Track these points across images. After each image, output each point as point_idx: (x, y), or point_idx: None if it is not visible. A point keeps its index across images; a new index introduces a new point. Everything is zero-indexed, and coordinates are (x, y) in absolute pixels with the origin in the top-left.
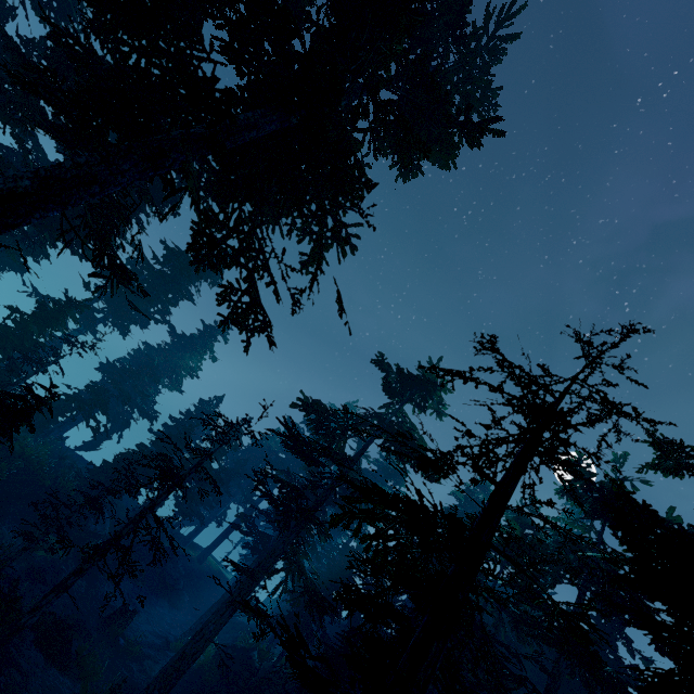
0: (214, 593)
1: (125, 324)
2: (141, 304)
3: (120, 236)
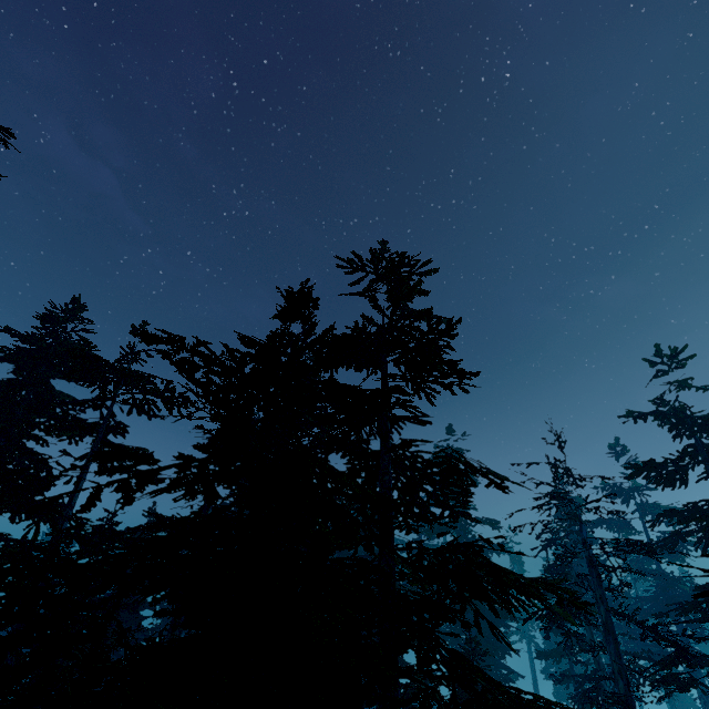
0: None
1: None
2: None
3: None
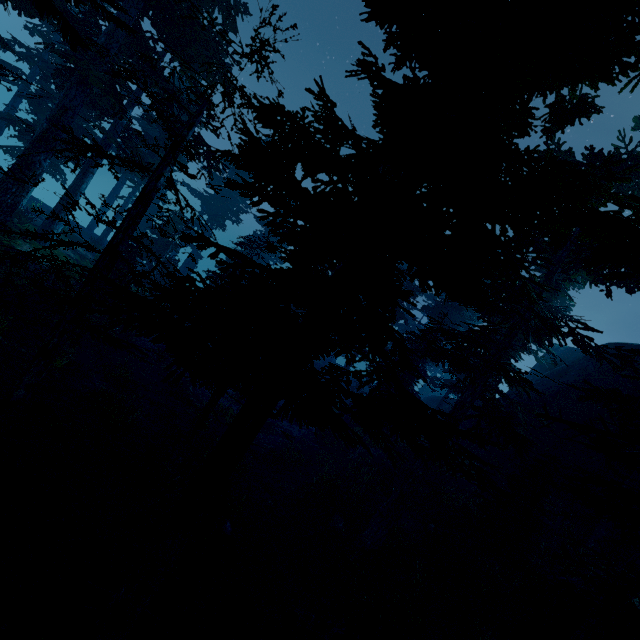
0: (355, 389)
1: (219, 222)
2: (220, 204)
3: (183, 162)
